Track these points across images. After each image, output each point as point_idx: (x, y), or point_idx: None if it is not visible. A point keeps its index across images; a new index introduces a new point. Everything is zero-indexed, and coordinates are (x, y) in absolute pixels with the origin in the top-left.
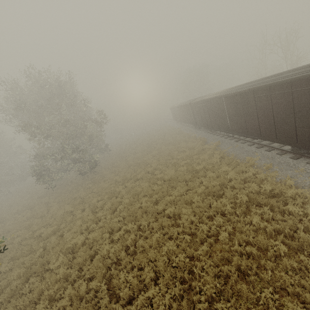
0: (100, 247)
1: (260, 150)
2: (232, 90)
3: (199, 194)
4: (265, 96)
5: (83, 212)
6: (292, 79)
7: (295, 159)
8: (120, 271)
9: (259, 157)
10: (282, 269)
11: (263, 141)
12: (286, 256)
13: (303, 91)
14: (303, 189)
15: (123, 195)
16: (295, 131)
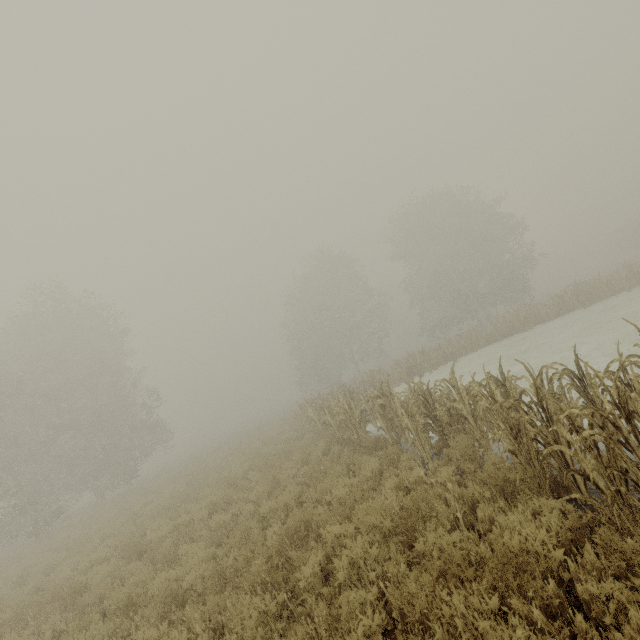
0: None
1: None
2: None
3: None
4: None
5: None
6: None
7: None
8: None
9: None
10: None
11: None
12: None
13: None
14: None
15: None
16: None
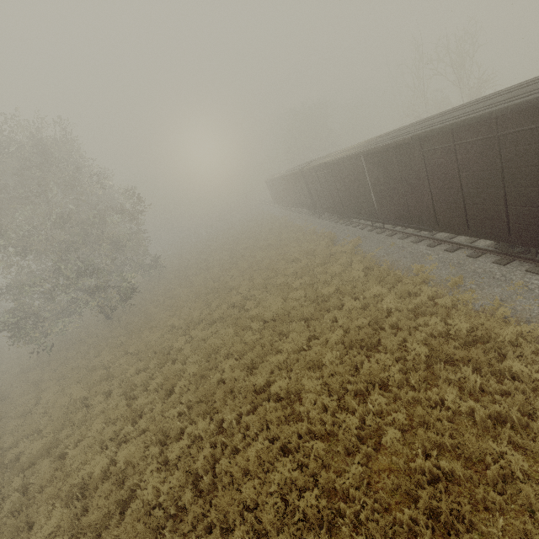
0: (140, 479)
1: (436, 251)
2: (379, 142)
3: (334, 346)
4: (443, 149)
5: (108, 399)
6: (499, 110)
7: (504, 265)
8: (185, 536)
9: (436, 263)
10: (520, 505)
11: (438, 233)
12: (526, 478)
13: (523, 133)
14: (532, 325)
15: (188, 356)
16: (506, 213)
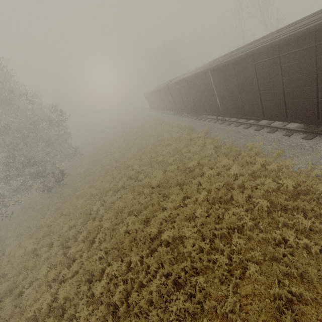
0: (75, 310)
1: (261, 133)
2: (221, 60)
3: (201, 203)
4: (270, 60)
5: (51, 249)
6: (319, 25)
7: (310, 140)
8: None
9: (262, 141)
10: None
11: (260, 121)
12: None
13: None
14: None
15: (103, 214)
16: (317, 104)
